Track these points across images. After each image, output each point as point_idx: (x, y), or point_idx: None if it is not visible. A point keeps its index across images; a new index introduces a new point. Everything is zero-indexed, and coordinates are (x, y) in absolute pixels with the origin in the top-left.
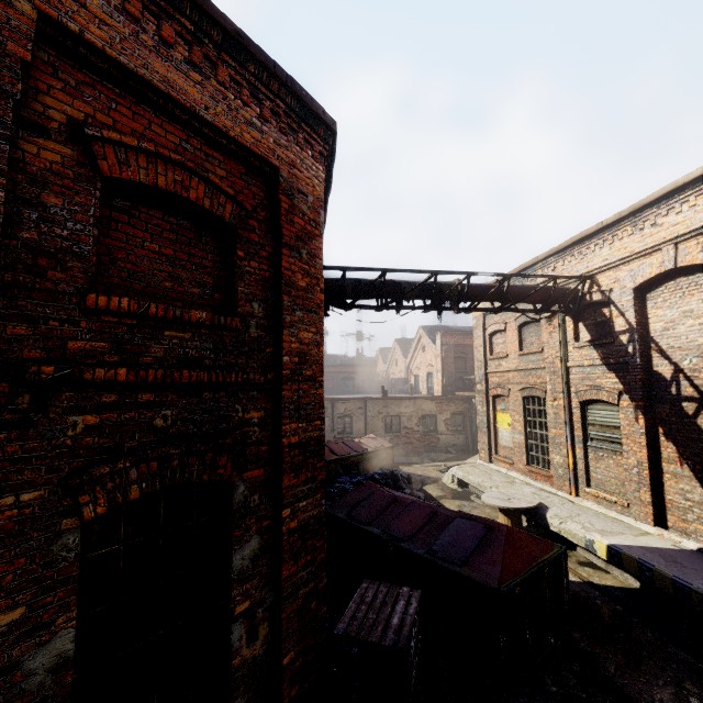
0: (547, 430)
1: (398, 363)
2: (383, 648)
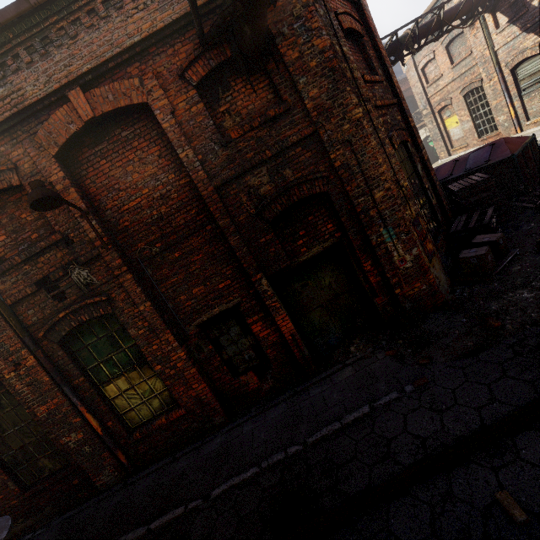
0: (488, 106)
1: None
2: (479, 183)
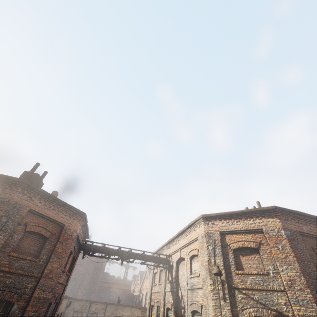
0: None
1: (138, 285)
2: None
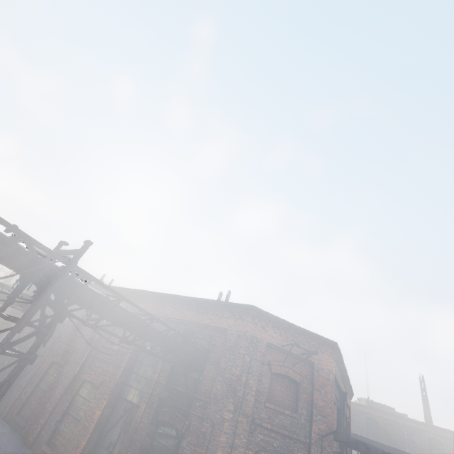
0: None
1: None
2: None
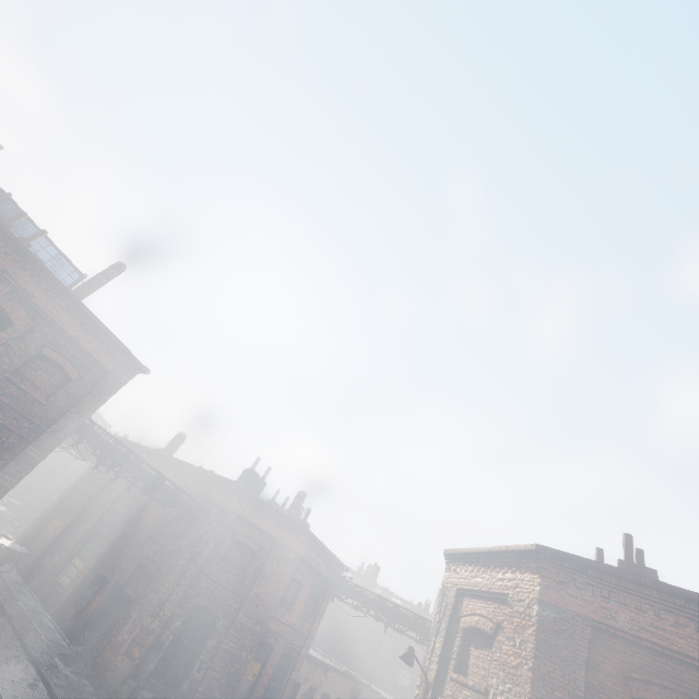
0: None
1: None
2: None
